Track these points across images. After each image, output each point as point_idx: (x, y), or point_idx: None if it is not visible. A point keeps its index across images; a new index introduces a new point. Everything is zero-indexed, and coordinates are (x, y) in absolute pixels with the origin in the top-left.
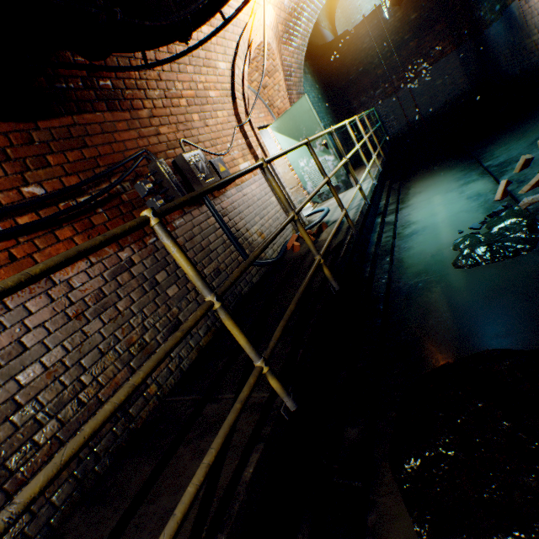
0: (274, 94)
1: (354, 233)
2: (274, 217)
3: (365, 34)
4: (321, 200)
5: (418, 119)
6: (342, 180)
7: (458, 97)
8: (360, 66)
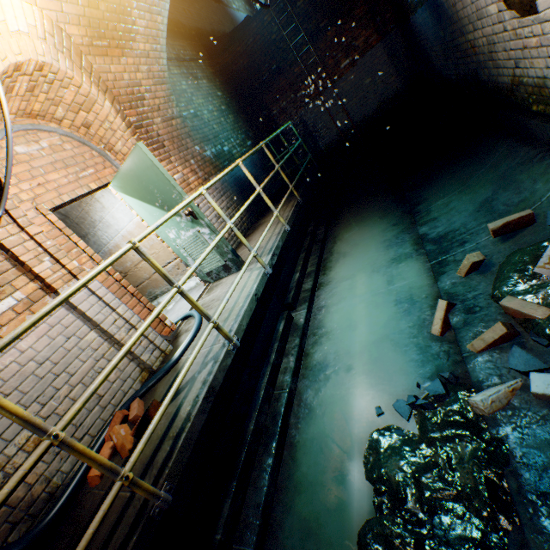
0: (108, 134)
1: (157, 510)
2: (89, 375)
3: (271, 22)
4: (212, 278)
5: (351, 125)
6: (229, 258)
7: (392, 98)
8: (273, 63)
